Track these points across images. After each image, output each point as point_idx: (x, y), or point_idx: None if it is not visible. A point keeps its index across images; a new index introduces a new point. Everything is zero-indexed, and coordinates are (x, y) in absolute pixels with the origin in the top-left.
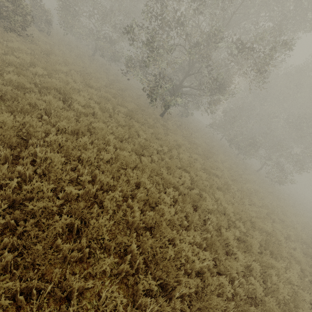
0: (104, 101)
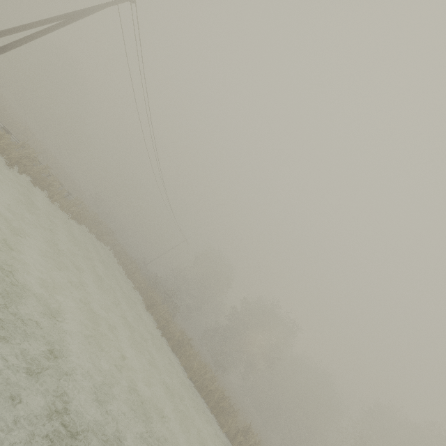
0: None
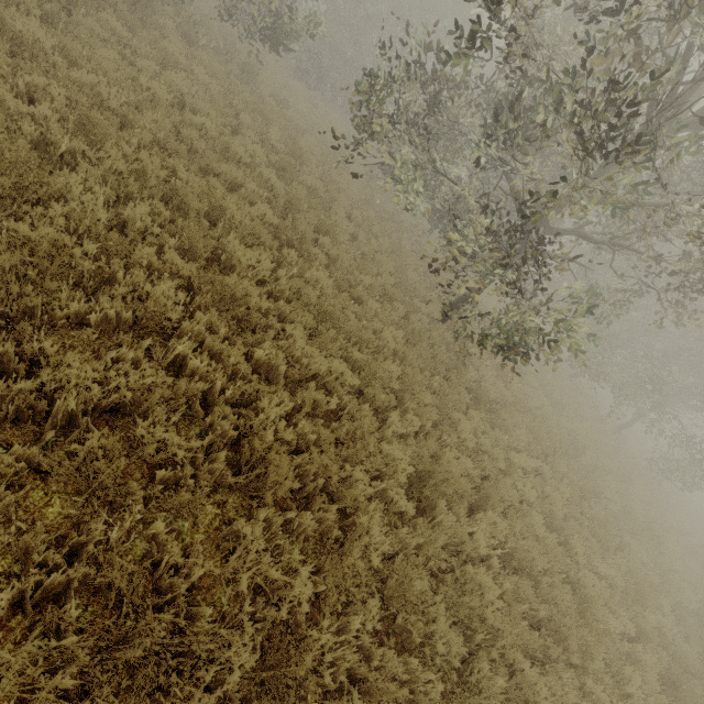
0: (334, 467)
